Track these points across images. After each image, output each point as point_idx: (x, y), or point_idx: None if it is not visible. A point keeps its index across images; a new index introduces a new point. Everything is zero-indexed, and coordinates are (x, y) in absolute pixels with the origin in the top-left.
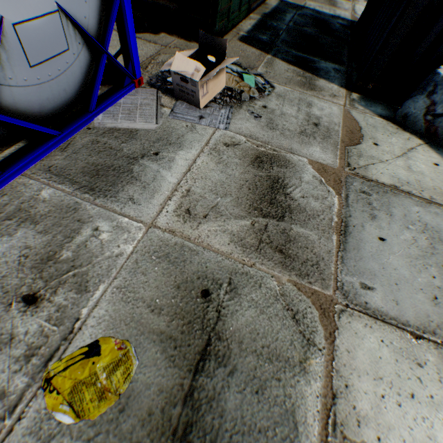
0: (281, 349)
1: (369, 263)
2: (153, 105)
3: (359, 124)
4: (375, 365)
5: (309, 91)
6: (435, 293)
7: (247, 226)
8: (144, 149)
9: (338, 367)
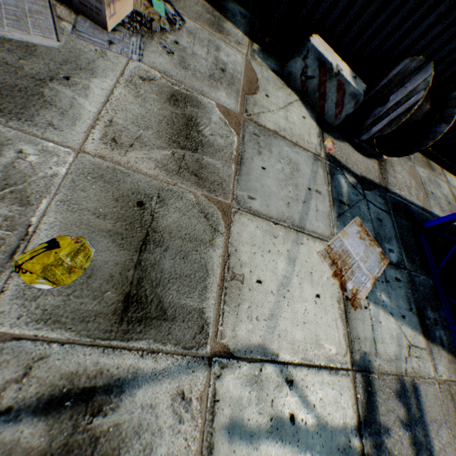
0: (198, 235)
1: (254, 183)
2: (48, 15)
3: (257, 76)
4: (252, 239)
5: (218, 33)
6: (289, 201)
7: (168, 155)
8: (51, 71)
9: (232, 242)
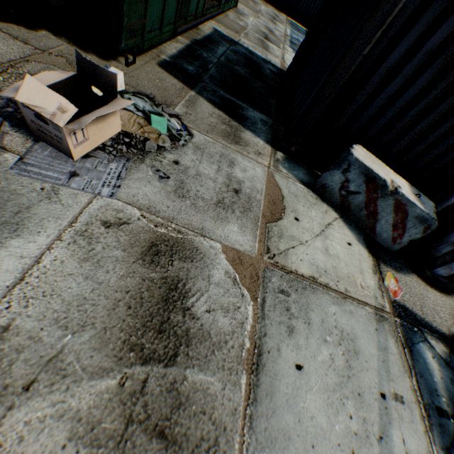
0: None
1: (284, 416)
2: None
3: (282, 192)
4: None
5: (234, 144)
6: (353, 445)
7: (110, 391)
8: None
9: None
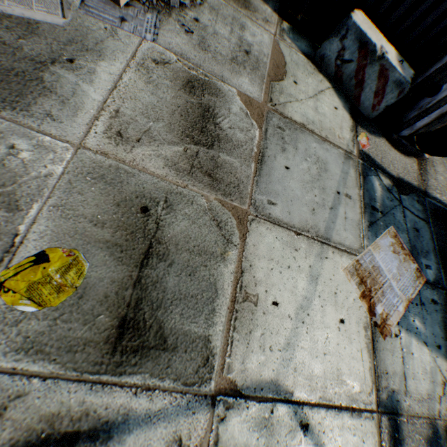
0: (208, 247)
1: (276, 186)
2: None
3: (285, 60)
4: (270, 253)
5: (244, 9)
6: (314, 207)
7: (180, 152)
8: (53, 52)
9: (247, 256)
